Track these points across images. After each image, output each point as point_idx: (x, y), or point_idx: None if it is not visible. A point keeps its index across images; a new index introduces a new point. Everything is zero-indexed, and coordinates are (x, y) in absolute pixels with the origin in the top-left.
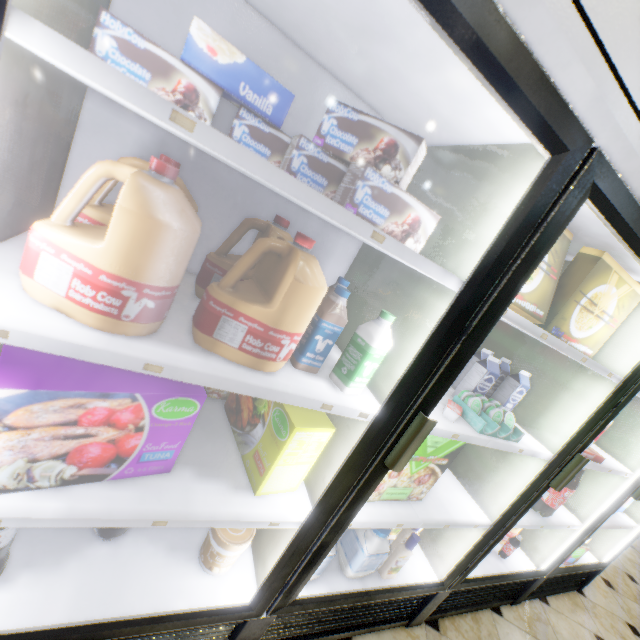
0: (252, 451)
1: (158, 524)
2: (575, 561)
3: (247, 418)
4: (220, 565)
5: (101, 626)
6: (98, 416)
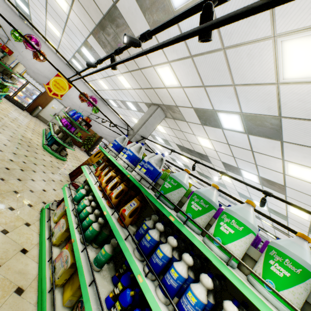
0: None
1: None
2: (19, 102)
3: None
4: None
5: None
6: None
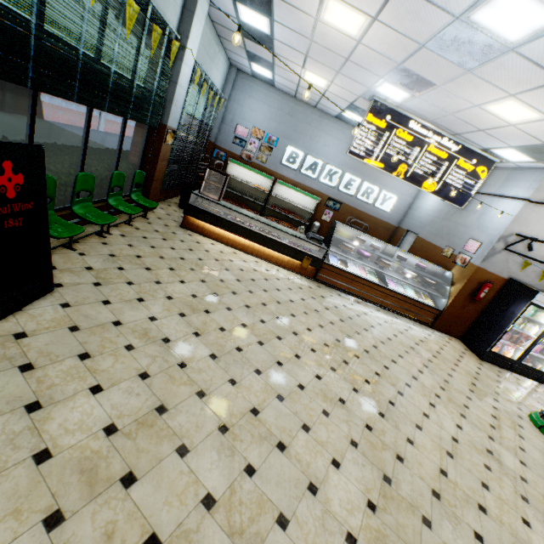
0: (543, 353)
1: (540, 357)
2: None
3: (540, 350)
4: (537, 368)
5: (531, 367)
6: (538, 346)
